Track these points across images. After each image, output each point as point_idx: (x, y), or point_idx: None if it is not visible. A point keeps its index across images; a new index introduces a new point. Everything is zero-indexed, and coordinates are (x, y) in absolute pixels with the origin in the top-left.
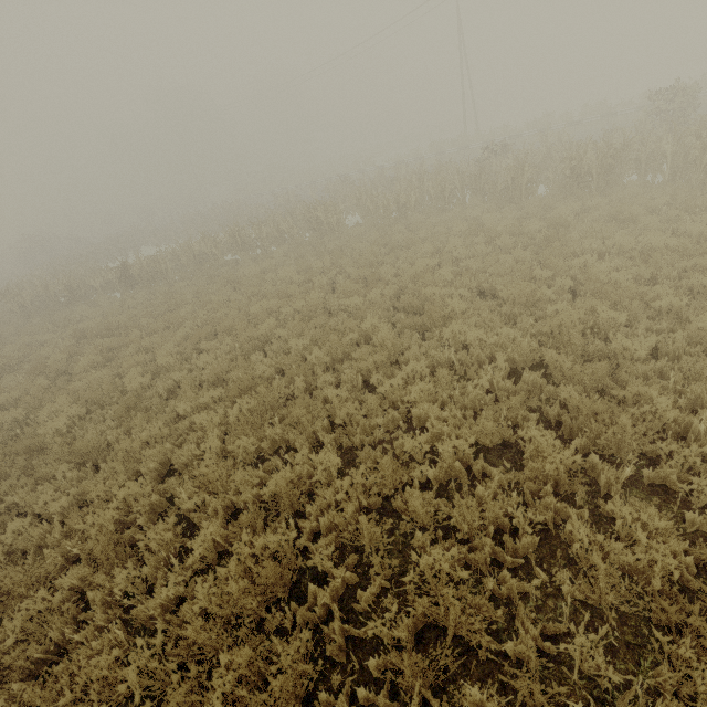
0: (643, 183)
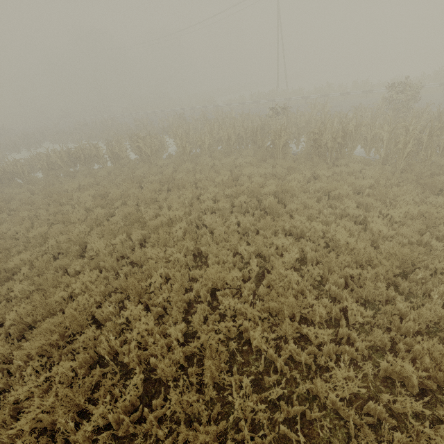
0: (363, 160)
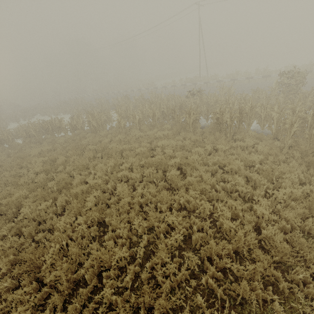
0: (257, 135)
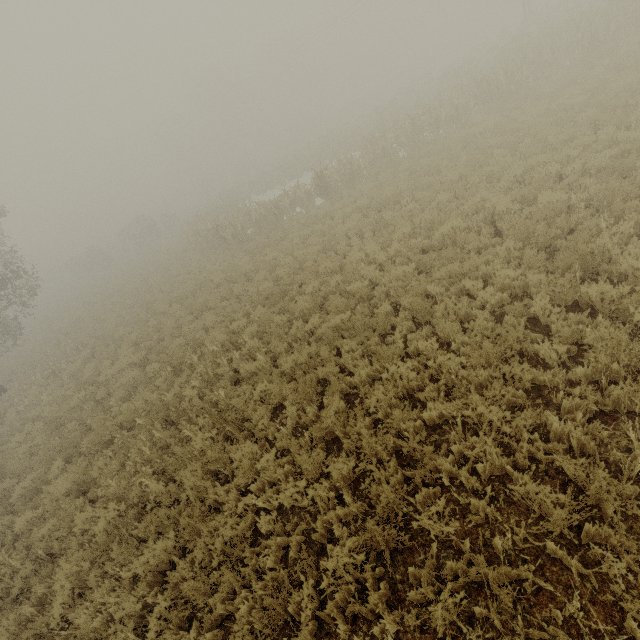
0: None
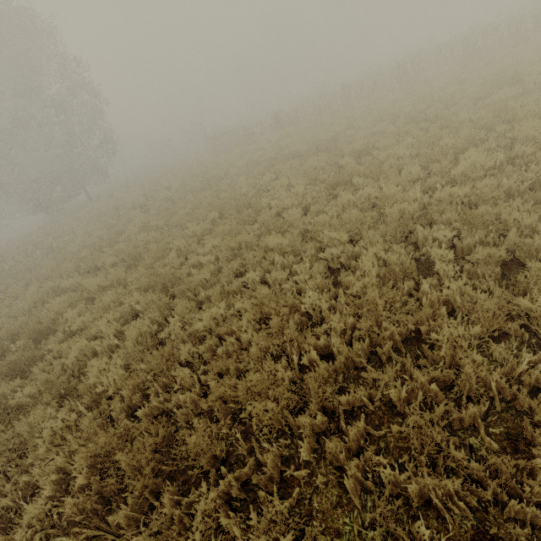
0: None
